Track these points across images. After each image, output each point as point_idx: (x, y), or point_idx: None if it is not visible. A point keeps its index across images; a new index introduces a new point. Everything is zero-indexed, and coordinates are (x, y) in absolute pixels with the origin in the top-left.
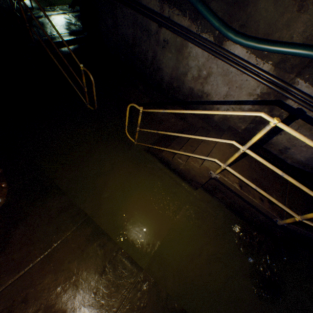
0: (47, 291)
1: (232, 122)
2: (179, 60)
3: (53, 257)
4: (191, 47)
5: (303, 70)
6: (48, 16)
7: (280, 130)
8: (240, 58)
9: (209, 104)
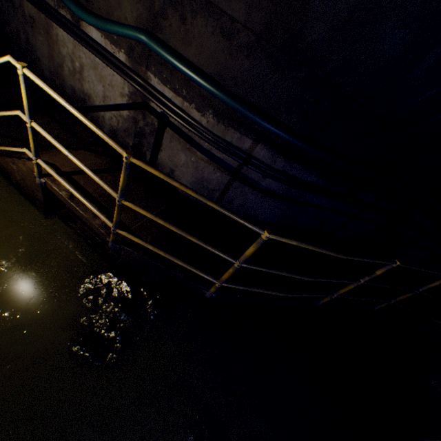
0: None
1: (120, 136)
2: (51, 46)
3: None
4: (57, 27)
5: (149, 61)
6: None
7: (160, 144)
8: (96, 43)
9: (95, 112)
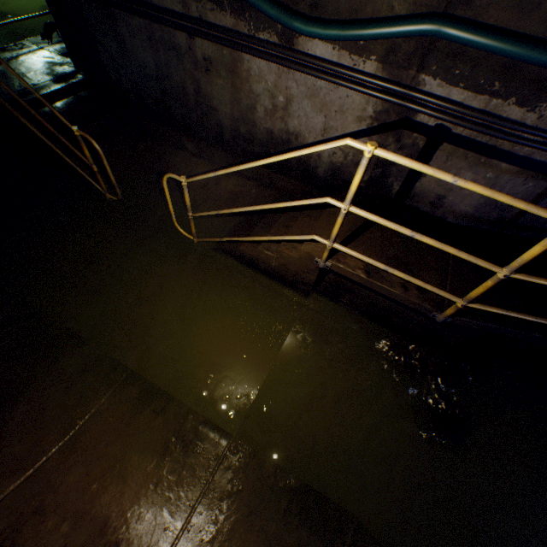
0: (76, 492)
1: (346, 173)
2: (236, 87)
3: (80, 442)
4: (249, 60)
5: (426, 59)
6: (13, 59)
7: None
8: (326, 62)
9: None
